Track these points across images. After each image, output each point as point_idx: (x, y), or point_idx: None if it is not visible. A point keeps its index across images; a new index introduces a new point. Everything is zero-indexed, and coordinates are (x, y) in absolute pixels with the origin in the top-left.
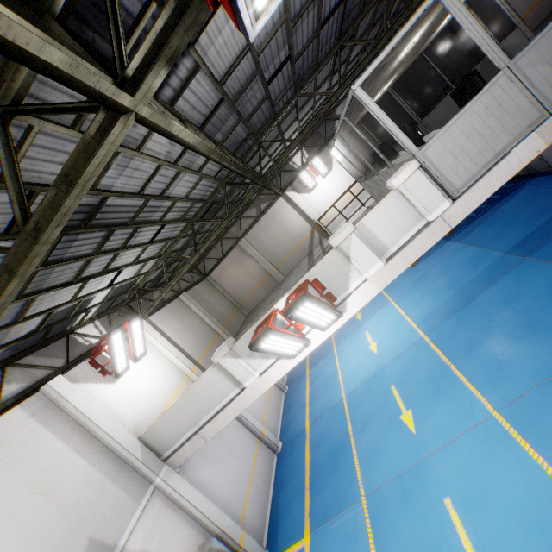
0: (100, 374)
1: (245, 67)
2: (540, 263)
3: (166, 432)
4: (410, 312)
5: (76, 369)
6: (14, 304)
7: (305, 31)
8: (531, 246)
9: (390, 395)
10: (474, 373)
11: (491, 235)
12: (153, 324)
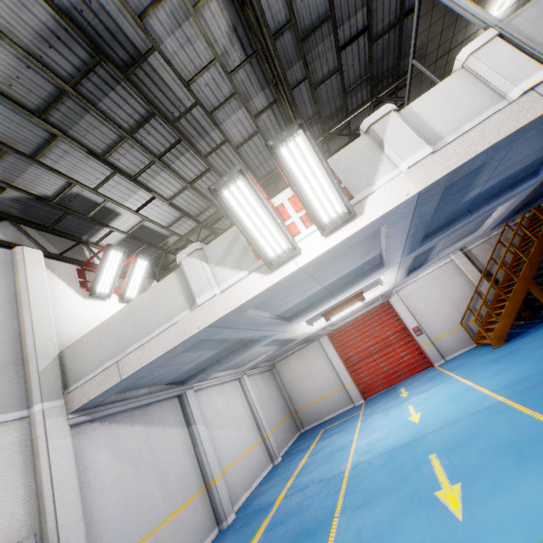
0: (78, 283)
1: None
2: None
3: (89, 353)
4: (485, 381)
5: (61, 264)
6: (36, 127)
7: (387, 8)
8: None
9: (424, 465)
10: None
11: None
12: None
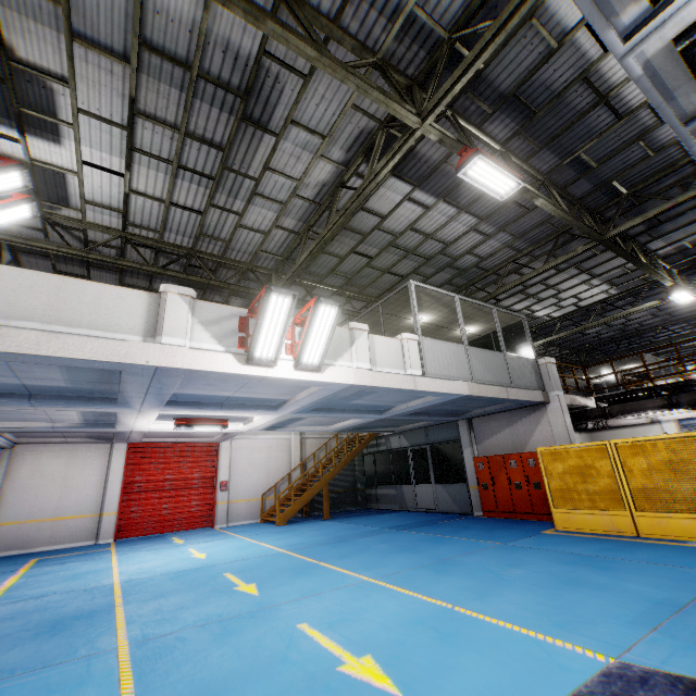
0: None
1: (369, 223)
2: (412, 532)
3: None
4: (270, 541)
5: None
6: (122, 38)
7: (386, 260)
8: (405, 527)
9: (221, 577)
10: (349, 565)
11: (369, 522)
12: None
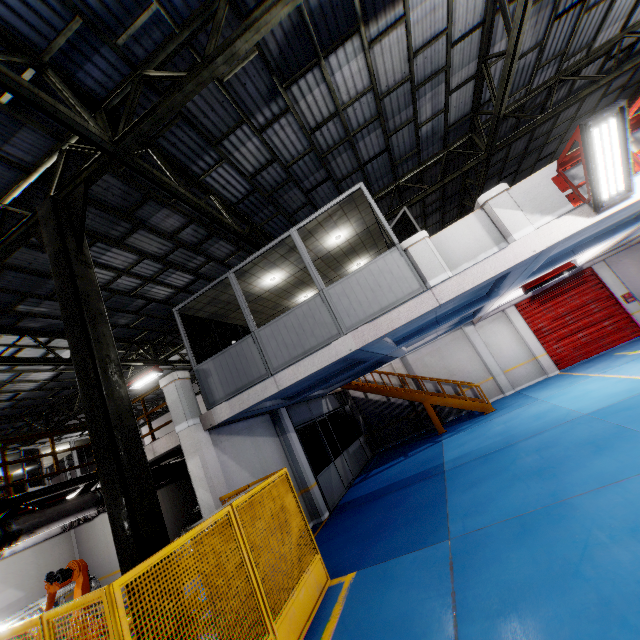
0: None
1: None
2: None
3: None
4: None
5: None
6: None
7: None
8: None
9: None
10: None
11: None
12: None
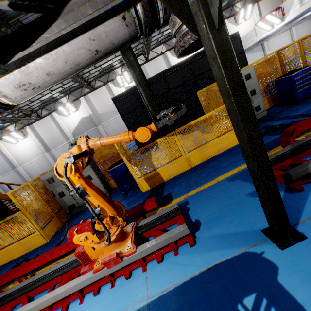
0: (234, 22)
1: None
2: None
3: None
4: None
5: (230, 19)
6: None
7: None
8: None
9: None
10: None
11: None
12: (258, 7)
